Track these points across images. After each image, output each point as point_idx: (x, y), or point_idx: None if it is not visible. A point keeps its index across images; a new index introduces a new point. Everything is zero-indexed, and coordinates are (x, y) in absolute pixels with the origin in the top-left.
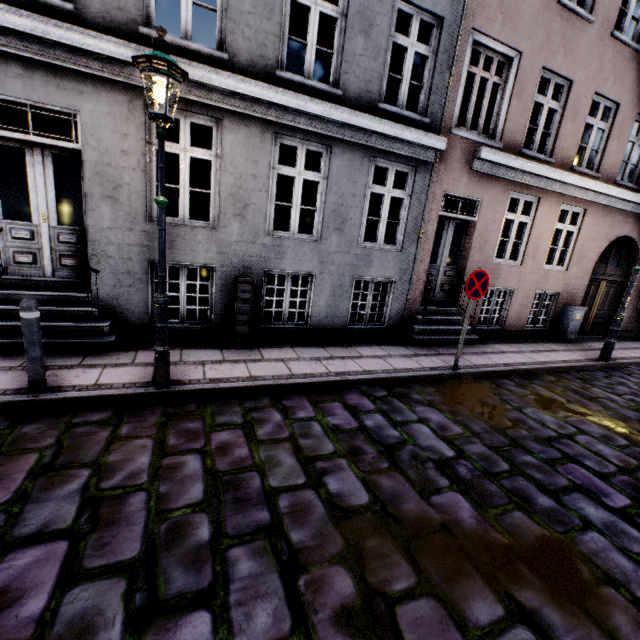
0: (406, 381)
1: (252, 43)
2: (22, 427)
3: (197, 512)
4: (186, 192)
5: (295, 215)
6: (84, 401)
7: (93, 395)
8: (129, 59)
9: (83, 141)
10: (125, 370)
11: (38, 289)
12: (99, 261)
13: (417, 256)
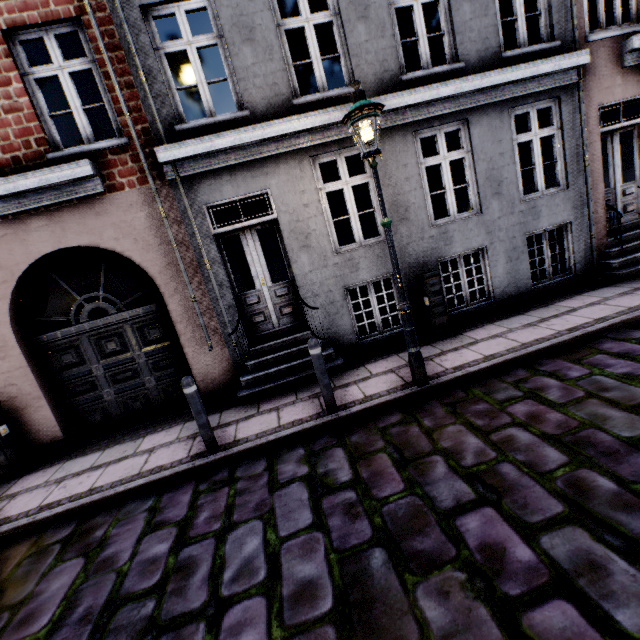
0: None
1: (375, 65)
2: (348, 438)
3: (576, 469)
4: (356, 218)
5: (450, 198)
6: (370, 411)
7: (375, 404)
8: (295, 129)
9: (277, 210)
10: (374, 381)
11: (272, 339)
12: (309, 301)
13: (589, 186)
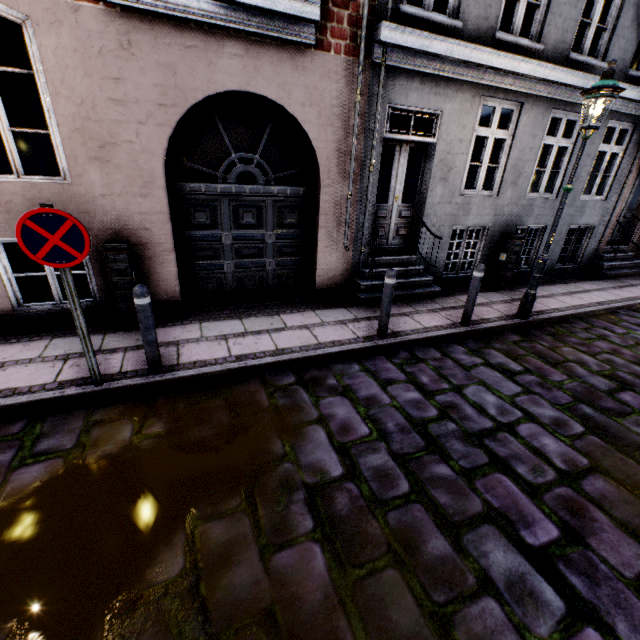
0: (639, 306)
1: (558, 31)
2: (492, 345)
3: None
4: (484, 168)
5: (545, 178)
6: (493, 329)
7: (497, 325)
8: (492, 64)
9: (439, 136)
10: (476, 309)
11: (382, 255)
12: (426, 230)
13: (618, 203)
